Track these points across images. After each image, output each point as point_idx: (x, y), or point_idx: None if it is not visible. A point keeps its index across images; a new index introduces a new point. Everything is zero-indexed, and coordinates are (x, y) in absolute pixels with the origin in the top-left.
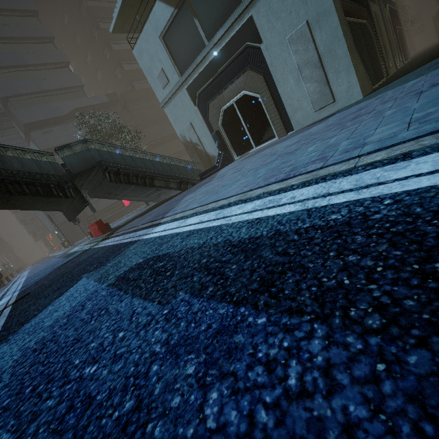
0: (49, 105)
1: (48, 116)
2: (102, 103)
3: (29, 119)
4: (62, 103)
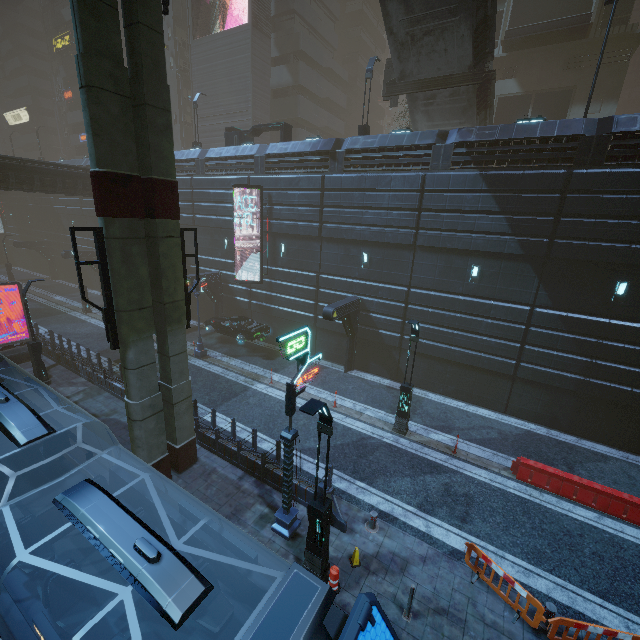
0: (319, 49)
1: (315, 58)
2: (342, 80)
3: (306, 49)
4: (326, 55)
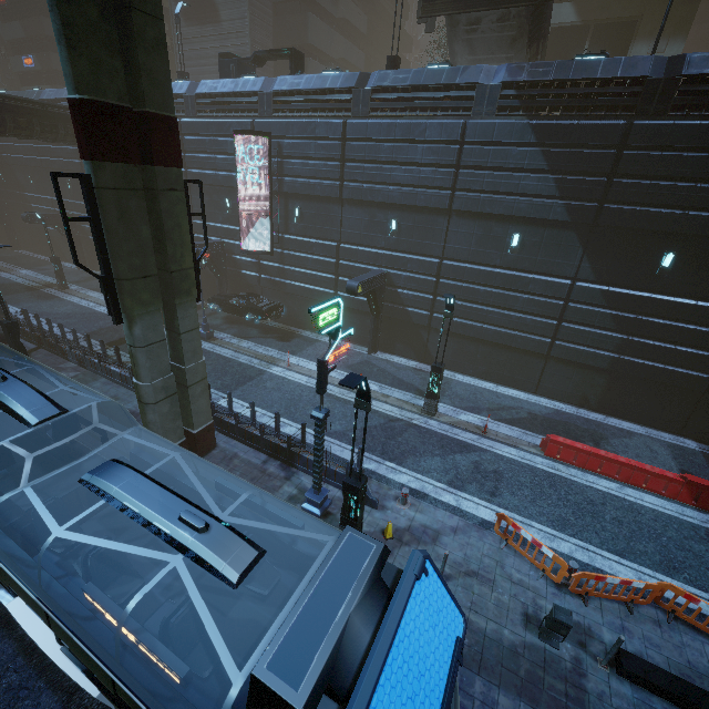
0: None
1: None
2: None
3: None
4: None
